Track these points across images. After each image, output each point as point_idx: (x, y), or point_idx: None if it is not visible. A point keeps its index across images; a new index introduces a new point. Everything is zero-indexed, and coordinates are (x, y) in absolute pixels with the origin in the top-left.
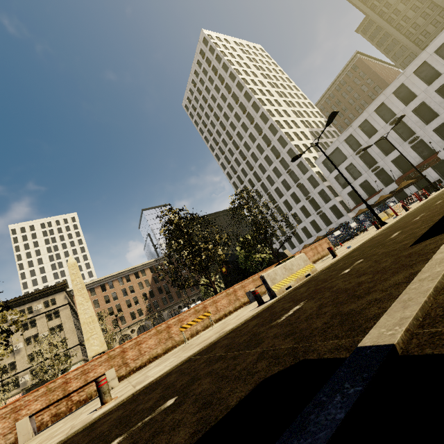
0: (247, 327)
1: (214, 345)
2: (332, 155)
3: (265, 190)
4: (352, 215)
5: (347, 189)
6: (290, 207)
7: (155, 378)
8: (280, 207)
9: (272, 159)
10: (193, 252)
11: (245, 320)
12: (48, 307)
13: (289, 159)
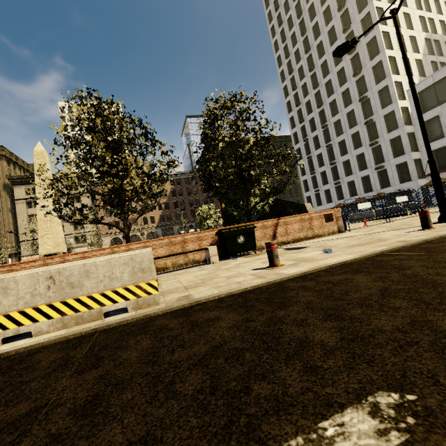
0: None
1: None
2: (440, 84)
3: (322, 121)
4: (423, 182)
5: (436, 143)
6: (345, 150)
7: None
8: (333, 148)
9: (348, 75)
10: (111, 175)
11: None
12: (71, 191)
13: (371, 80)
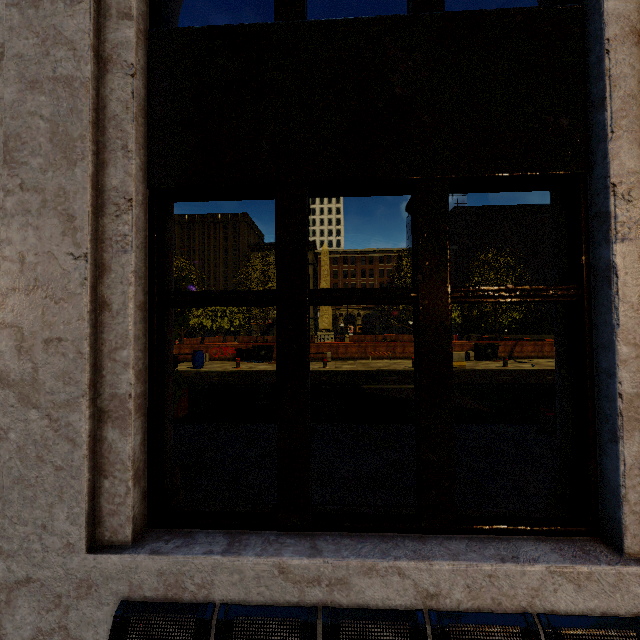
0: (382, 373)
1: (367, 372)
2: None
3: None
4: None
5: None
6: None
7: (342, 370)
8: None
9: None
10: None
11: (391, 370)
12: None
13: None
